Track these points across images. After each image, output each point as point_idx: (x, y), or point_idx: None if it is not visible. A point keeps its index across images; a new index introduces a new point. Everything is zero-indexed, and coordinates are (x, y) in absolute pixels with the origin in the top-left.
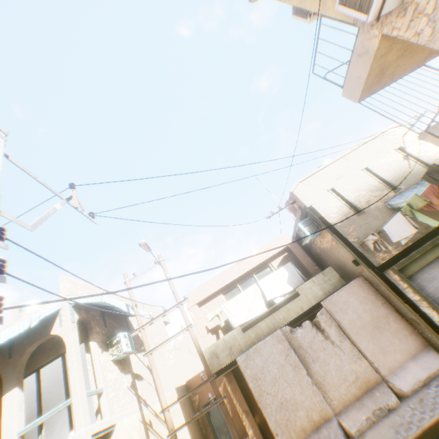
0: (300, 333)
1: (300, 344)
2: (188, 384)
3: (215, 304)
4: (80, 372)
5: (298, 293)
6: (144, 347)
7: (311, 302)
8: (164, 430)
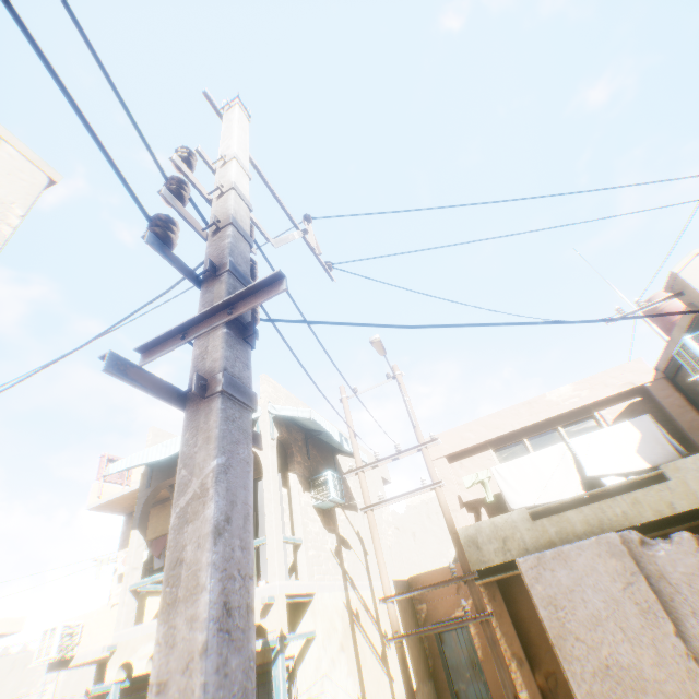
0: (662, 551)
1: (662, 572)
2: (412, 583)
3: (477, 463)
4: (277, 507)
5: (664, 475)
6: (354, 504)
7: (696, 498)
8: (375, 634)
